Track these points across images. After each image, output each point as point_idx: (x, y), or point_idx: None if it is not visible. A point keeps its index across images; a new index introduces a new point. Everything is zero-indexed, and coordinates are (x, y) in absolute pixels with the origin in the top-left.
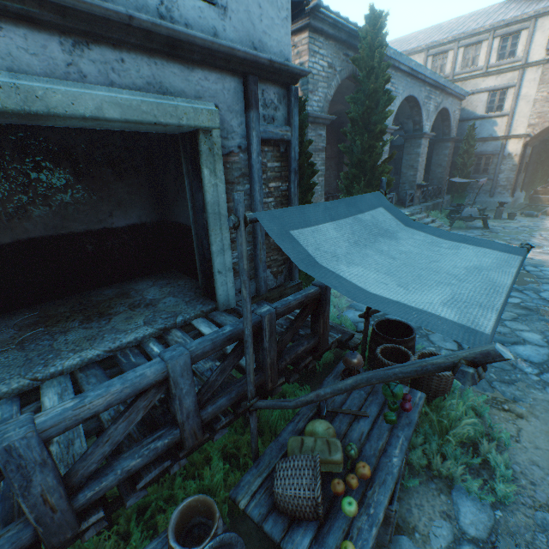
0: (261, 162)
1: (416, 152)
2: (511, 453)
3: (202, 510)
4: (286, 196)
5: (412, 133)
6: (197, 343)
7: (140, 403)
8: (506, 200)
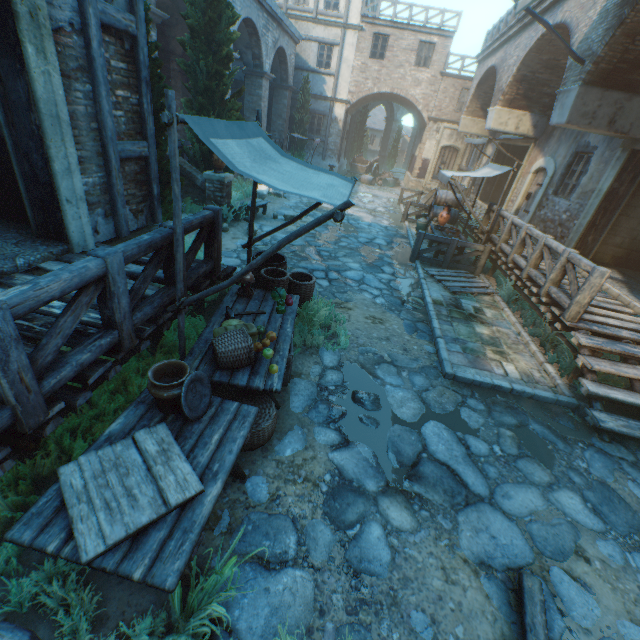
0: (105, 57)
1: (258, 94)
2: (347, 327)
3: (169, 372)
4: (138, 112)
5: (252, 68)
6: (124, 246)
7: (83, 299)
8: (335, 165)
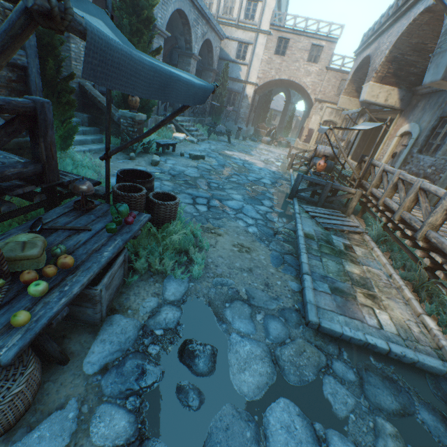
0: None
1: (187, 69)
2: (209, 253)
3: None
4: None
5: (184, 50)
6: None
7: None
8: (243, 128)
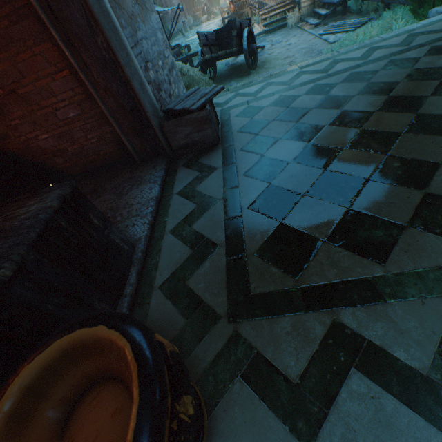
0: None
1: None
2: None
3: None
4: None
5: None
6: None
7: None
8: (185, 22)
